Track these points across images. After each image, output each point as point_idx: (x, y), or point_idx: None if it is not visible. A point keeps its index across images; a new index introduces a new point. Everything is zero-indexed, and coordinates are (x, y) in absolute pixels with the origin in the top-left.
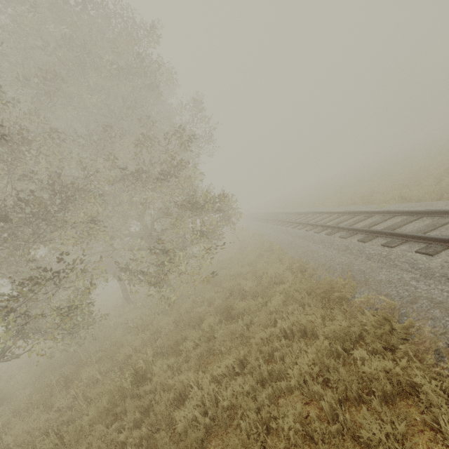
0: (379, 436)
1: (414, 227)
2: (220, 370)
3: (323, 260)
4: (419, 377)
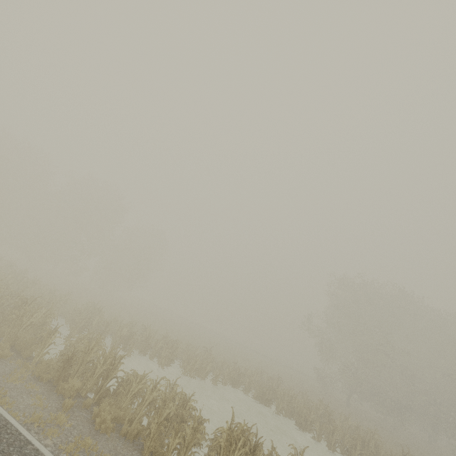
0: None
1: None
2: None
3: None
4: None
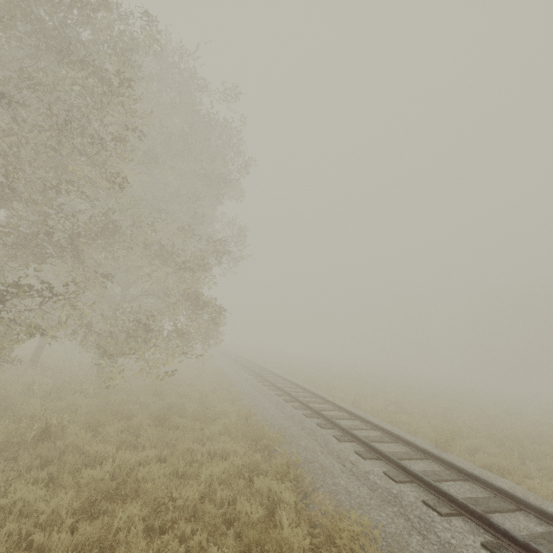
0: (247, 507)
1: (345, 423)
2: (141, 455)
3: (269, 417)
4: (286, 493)
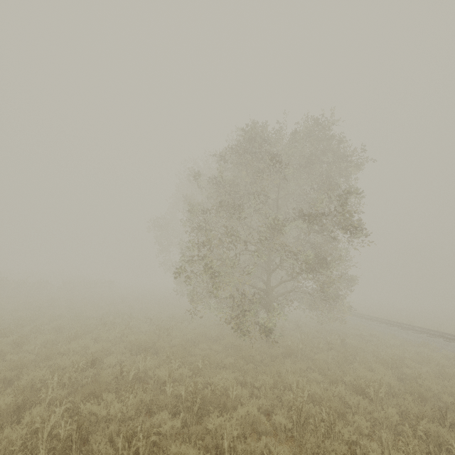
0: None
1: None
2: (392, 351)
3: (408, 337)
4: None
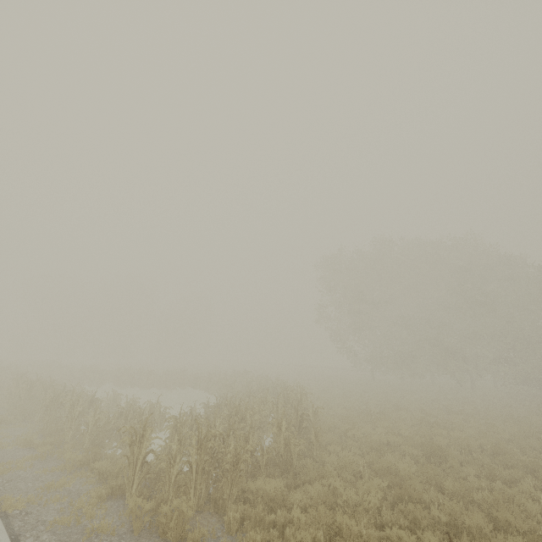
0: None
1: None
2: None
3: None
4: None
